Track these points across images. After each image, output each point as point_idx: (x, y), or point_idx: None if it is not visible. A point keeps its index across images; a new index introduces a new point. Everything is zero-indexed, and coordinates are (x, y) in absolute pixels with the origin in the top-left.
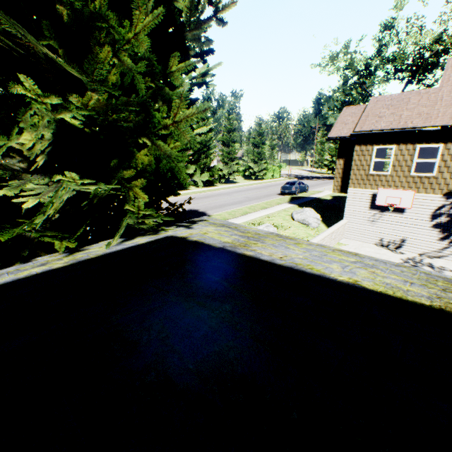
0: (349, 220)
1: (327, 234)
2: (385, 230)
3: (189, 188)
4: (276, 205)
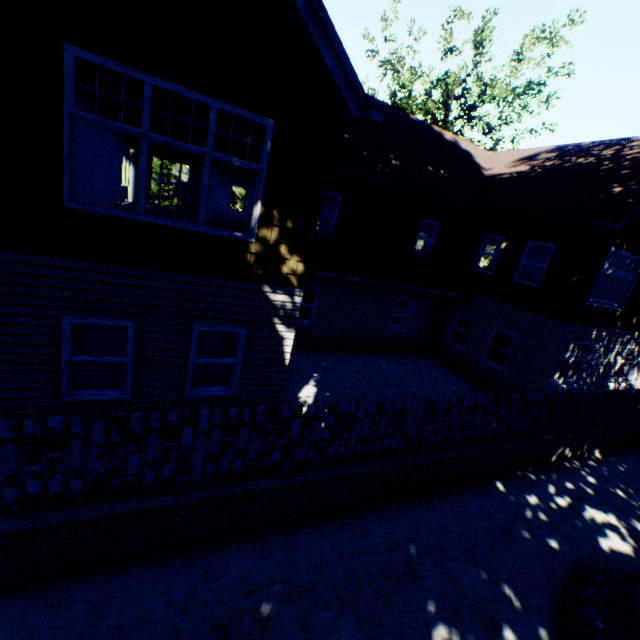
0: None
1: None
2: None
3: None
4: None
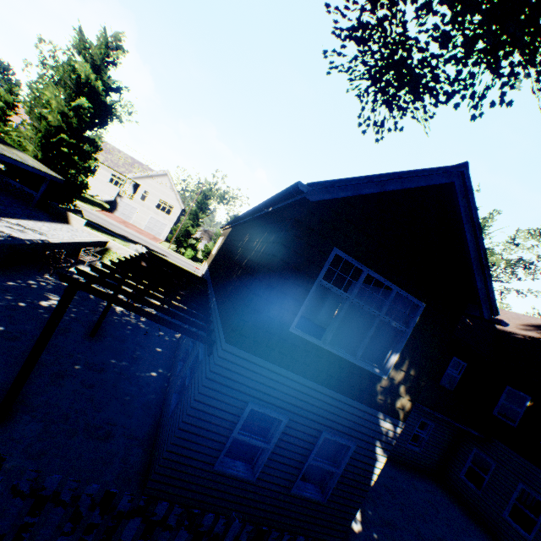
0: None
1: None
2: None
3: None
4: None
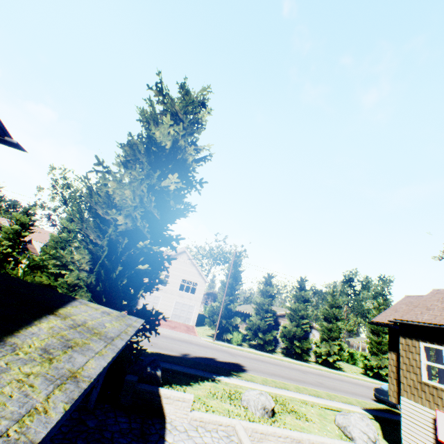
0: None
1: (330, 441)
2: None
3: (273, 353)
4: (338, 401)
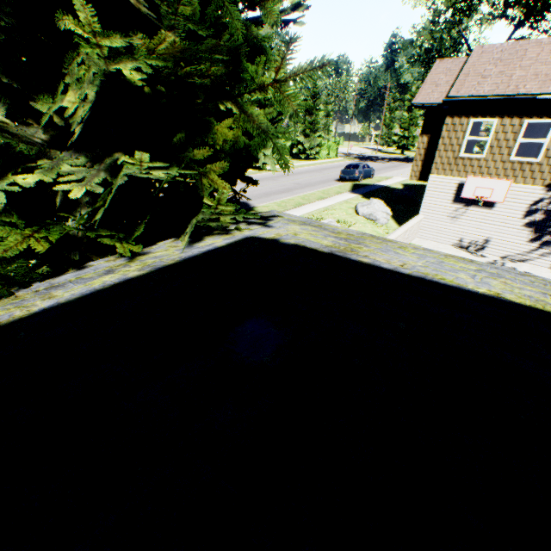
0: (426, 216)
1: (400, 232)
2: (468, 229)
3: None
4: (335, 195)
